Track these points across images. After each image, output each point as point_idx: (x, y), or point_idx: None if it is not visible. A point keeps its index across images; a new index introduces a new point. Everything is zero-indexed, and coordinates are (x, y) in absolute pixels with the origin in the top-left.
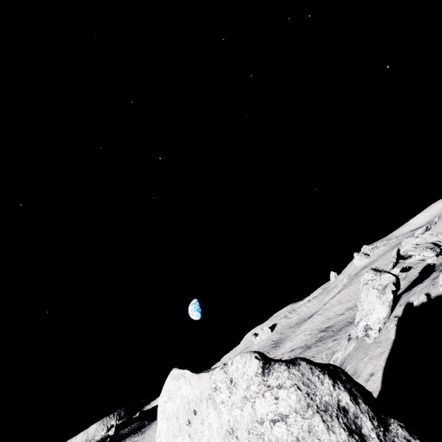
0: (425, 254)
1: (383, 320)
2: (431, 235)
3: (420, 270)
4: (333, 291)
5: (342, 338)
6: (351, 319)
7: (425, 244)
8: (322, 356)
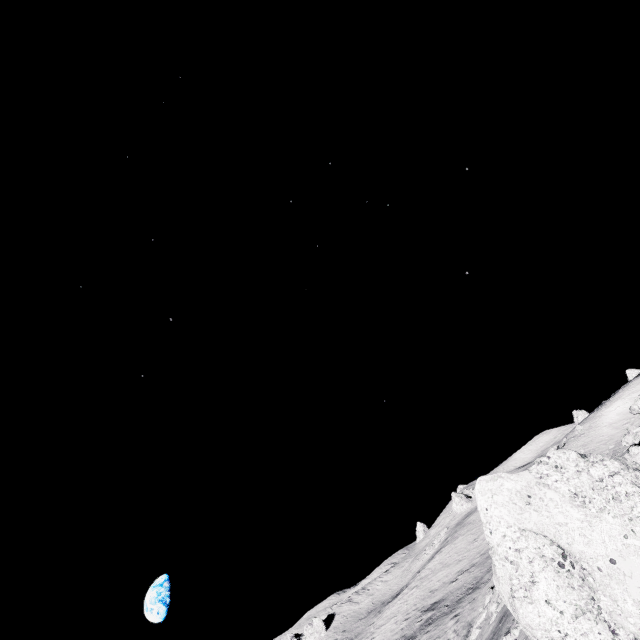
0: None
1: None
2: None
3: None
4: (426, 551)
5: (477, 600)
6: (473, 584)
7: None
8: (449, 636)
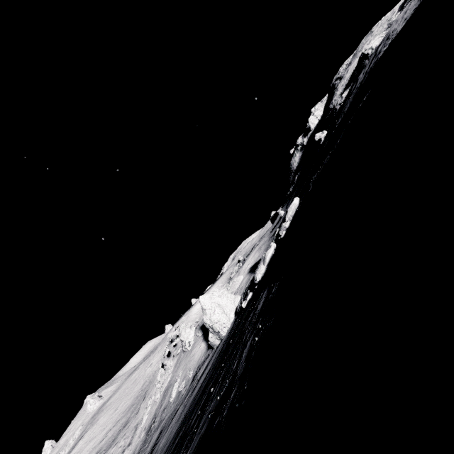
0: None
1: (194, 337)
2: None
3: None
4: None
5: (139, 413)
6: (122, 426)
7: None
8: (120, 445)
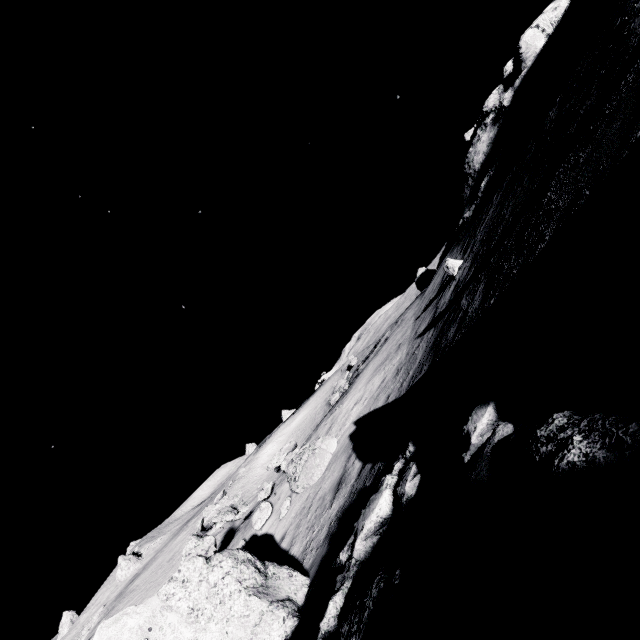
0: (227, 518)
1: None
2: (229, 498)
3: (222, 538)
4: None
5: None
6: None
7: (226, 508)
8: None
